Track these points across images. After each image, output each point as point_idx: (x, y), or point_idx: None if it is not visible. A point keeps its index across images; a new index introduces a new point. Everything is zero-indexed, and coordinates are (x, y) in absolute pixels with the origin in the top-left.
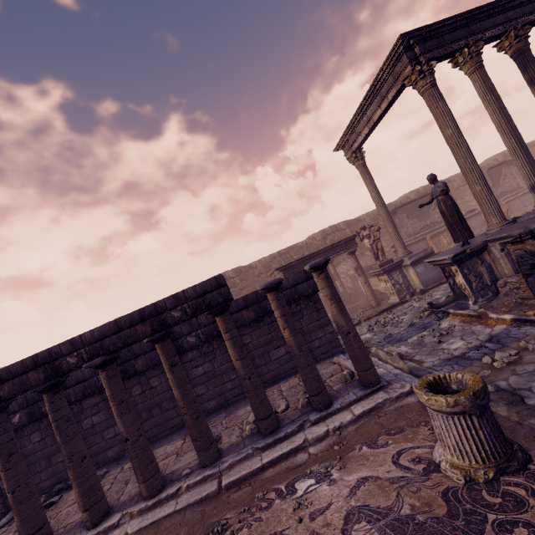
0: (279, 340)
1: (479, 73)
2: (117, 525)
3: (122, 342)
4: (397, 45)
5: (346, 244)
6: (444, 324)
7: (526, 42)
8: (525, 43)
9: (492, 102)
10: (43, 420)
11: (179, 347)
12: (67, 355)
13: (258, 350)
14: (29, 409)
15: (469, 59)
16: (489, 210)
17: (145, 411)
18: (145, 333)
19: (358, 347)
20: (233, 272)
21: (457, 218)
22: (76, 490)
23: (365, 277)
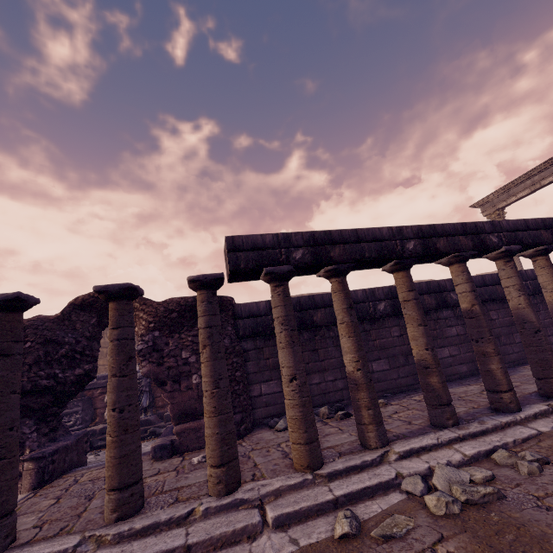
0: None
1: None
2: (552, 411)
3: (531, 239)
4: None
5: None
6: None
7: None
8: None
9: None
10: (303, 332)
11: (443, 300)
12: (488, 233)
13: (503, 329)
14: (301, 313)
15: None
16: None
17: (402, 356)
18: (548, 239)
19: None
20: None
21: None
22: (498, 365)
23: None
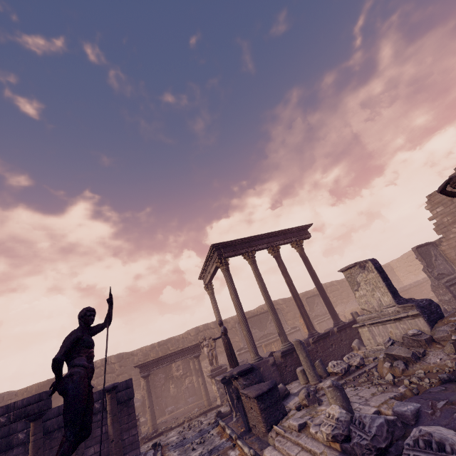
0: (92, 440)
1: (253, 266)
2: None
3: None
4: (212, 247)
5: (193, 349)
6: (210, 433)
7: (278, 253)
8: (277, 253)
9: (259, 282)
10: None
11: (8, 443)
12: None
13: None
14: None
15: (248, 258)
16: (250, 347)
17: None
18: None
19: (115, 452)
20: (116, 358)
21: (229, 351)
22: None
23: (203, 378)
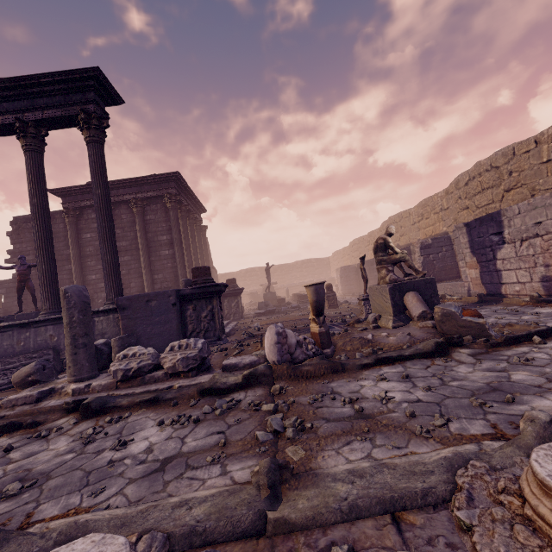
0: None
1: None
2: None
3: None
4: None
5: None
6: None
7: None
8: None
9: None
10: None
11: None
12: None
13: None
14: None
15: None
16: None
17: None
18: None
19: None
20: None
21: None
22: None
23: None
